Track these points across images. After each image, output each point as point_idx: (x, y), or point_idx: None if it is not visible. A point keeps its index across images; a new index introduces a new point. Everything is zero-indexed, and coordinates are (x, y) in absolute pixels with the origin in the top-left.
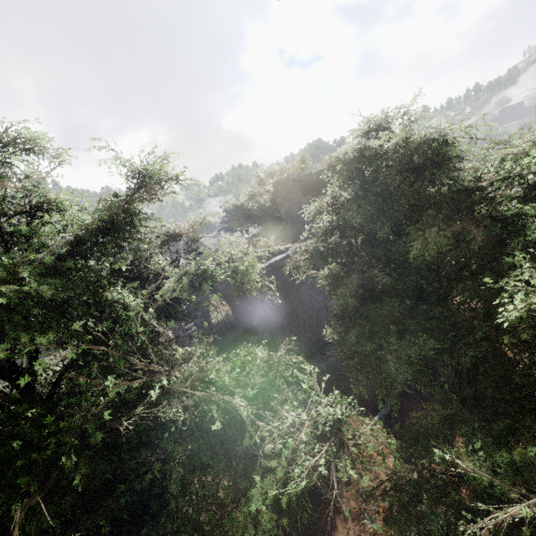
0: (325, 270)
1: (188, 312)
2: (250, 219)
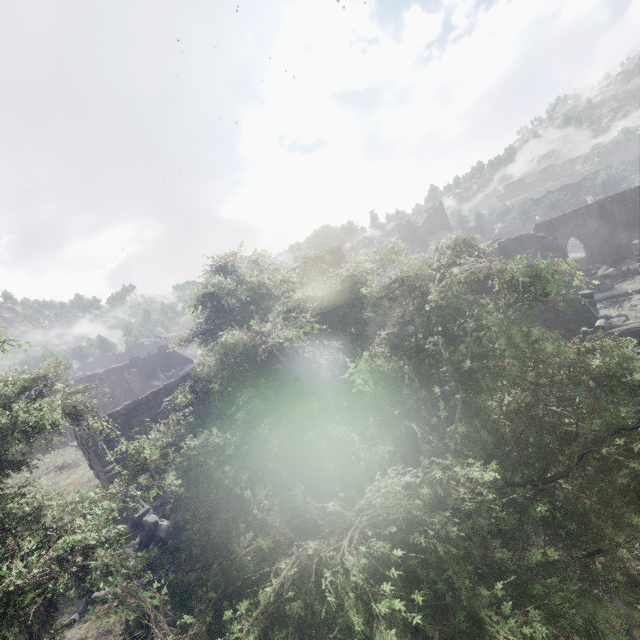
0: (189, 397)
1: (2, 463)
2: (216, 330)
